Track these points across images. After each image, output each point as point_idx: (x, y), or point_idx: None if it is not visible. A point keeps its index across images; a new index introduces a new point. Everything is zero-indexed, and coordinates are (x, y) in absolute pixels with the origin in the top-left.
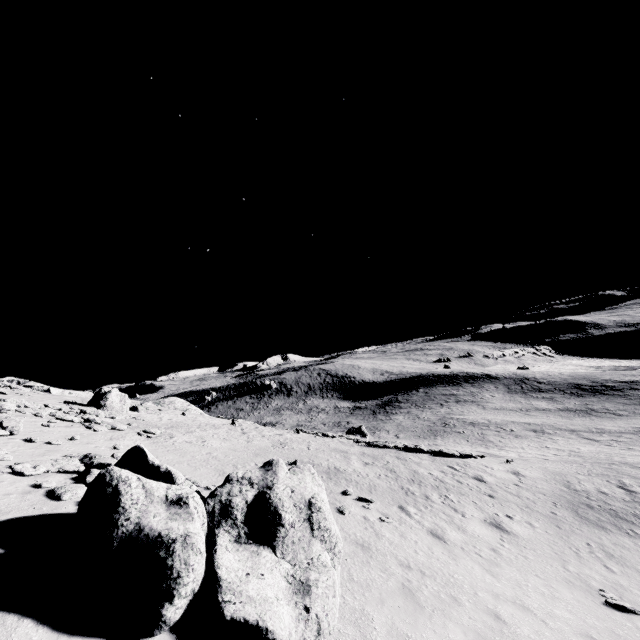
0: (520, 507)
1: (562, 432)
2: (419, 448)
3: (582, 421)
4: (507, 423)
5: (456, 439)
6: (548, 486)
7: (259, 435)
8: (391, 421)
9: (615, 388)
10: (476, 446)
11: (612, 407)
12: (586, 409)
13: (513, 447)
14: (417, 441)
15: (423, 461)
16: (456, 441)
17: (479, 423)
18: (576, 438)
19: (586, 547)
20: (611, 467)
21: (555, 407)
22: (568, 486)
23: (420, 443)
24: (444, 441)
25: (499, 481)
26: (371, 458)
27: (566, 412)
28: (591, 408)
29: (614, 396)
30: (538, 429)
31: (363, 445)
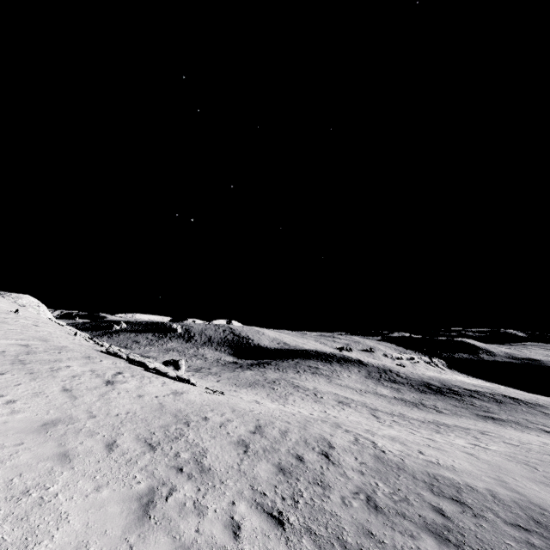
0: (66, 403)
1: (362, 408)
2: (143, 362)
3: (400, 408)
4: (328, 393)
5: (261, 392)
6: (176, 406)
7: (3, 316)
8: (237, 372)
9: (457, 392)
10: (267, 399)
11: (441, 405)
12: (418, 402)
13: (296, 406)
14: (226, 386)
15: (107, 364)
16: (258, 393)
17: (303, 387)
18: (365, 413)
19: (1, 445)
20: (313, 421)
21: (393, 395)
22: (200, 411)
23: (225, 387)
24: (248, 390)
25: (130, 389)
26: (52, 348)
27: (398, 400)
28: (423, 402)
29: (451, 398)
30: (346, 402)
31: (103, 351)
